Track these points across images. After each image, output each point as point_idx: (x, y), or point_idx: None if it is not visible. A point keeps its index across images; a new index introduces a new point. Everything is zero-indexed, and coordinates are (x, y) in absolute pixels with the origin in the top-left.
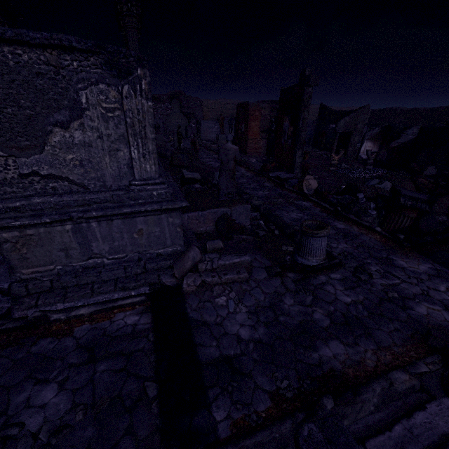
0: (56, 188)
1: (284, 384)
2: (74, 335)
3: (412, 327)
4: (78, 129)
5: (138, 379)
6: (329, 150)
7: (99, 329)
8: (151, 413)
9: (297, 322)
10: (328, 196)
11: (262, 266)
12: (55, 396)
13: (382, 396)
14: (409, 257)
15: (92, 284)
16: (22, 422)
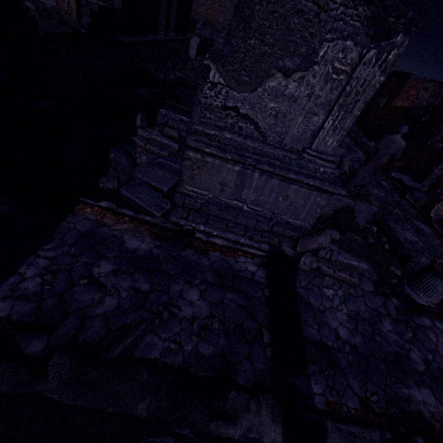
0: (242, 128)
1: (374, 398)
2: (209, 257)
3: None
4: (296, 81)
5: (255, 322)
6: None
7: (226, 262)
8: (264, 354)
9: (393, 350)
10: None
11: (371, 279)
12: (198, 299)
13: None
14: None
15: (227, 221)
16: (179, 307)
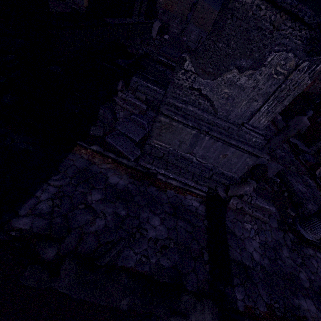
0: (200, 104)
1: (276, 305)
2: (166, 194)
3: None
4: (247, 76)
5: (198, 244)
6: None
7: (178, 198)
8: (204, 269)
9: (289, 271)
10: None
11: (276, 218)
12: (159, 224)
13: None
14: None
15: (180, 168)
16: (147, 229)
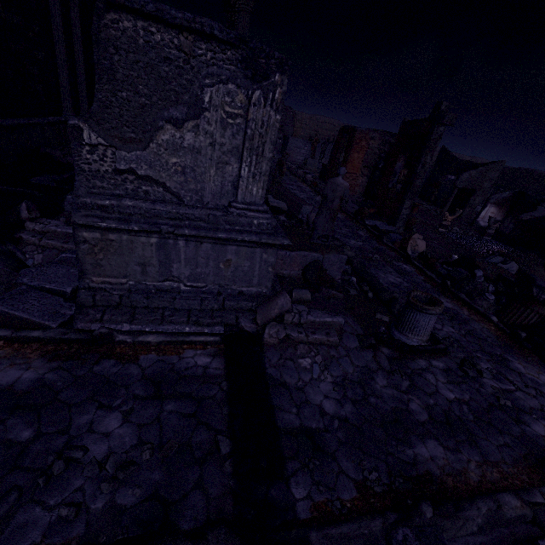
0: (148, 192)
1: (373, 475)
2: (139, 363)
3: (525, 446)
4: (191, 131)
5: (209, 430)
6: (439, 206)
7: (166, 363)
8: (223, 471)
9: (390, 408)
10: (436, 265)
11: (354, 333)
12: (119, 426)
13: (488, 518)
14: (528, 362)
15: (162, 310)
16: (85, 447)
